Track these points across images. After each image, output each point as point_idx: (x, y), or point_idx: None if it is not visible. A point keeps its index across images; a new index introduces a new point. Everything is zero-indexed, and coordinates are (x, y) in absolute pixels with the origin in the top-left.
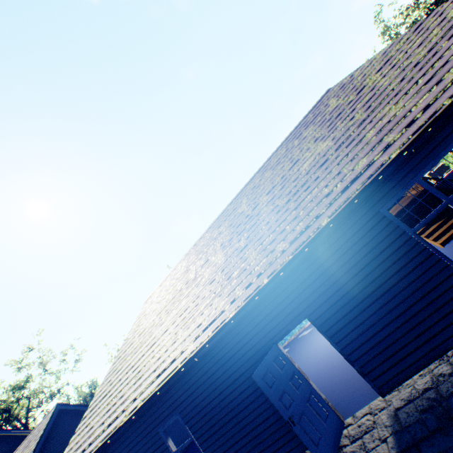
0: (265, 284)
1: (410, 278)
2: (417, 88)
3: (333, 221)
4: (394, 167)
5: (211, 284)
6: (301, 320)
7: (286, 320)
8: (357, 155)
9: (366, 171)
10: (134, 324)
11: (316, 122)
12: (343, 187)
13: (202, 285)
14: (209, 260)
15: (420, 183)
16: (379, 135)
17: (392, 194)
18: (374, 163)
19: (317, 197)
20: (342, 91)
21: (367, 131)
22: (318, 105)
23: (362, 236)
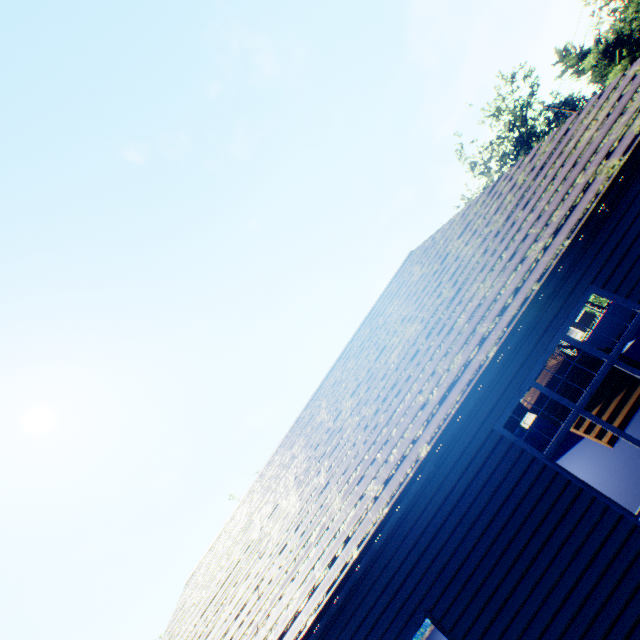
0: (355, 560)
1: (562, 532)
2: (502, 264)
3: (434, 448)
4: (494, 371)
5: (282, 553)
6: (419, 622)
7: (397, 624)
8: (450, 348)
9: (463, 374)
10: (165, 632)
11: (401, 295)
12: (440, 396)
13: (269, 555)
14: (278, 506)
15: (535, 387)
16: (472, 322)
17: (504, 403)
18: (470, 362)
19: (411, 408)
20: (426, 257)
21: (457, 314)
22: (402, 271)
23: (480, 468)
